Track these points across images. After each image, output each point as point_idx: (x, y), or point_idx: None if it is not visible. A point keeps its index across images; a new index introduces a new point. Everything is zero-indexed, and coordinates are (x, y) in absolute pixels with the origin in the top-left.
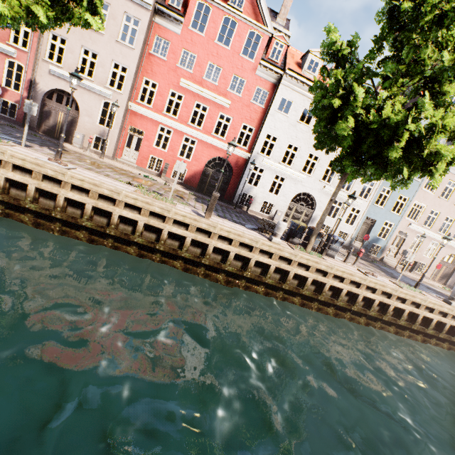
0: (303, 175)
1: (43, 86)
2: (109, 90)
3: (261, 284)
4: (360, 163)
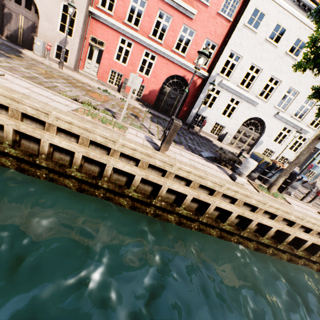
0: (259, 99)
1: None
2: None
3: (216, 228)
4: None
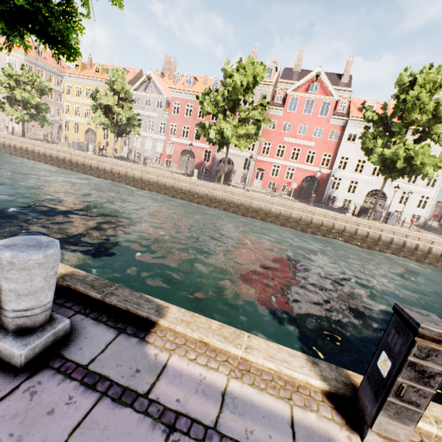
0: (373, 177)
1: (218, 157)
2: (248, 152)
3: (341, 237)
4: (390, 170)
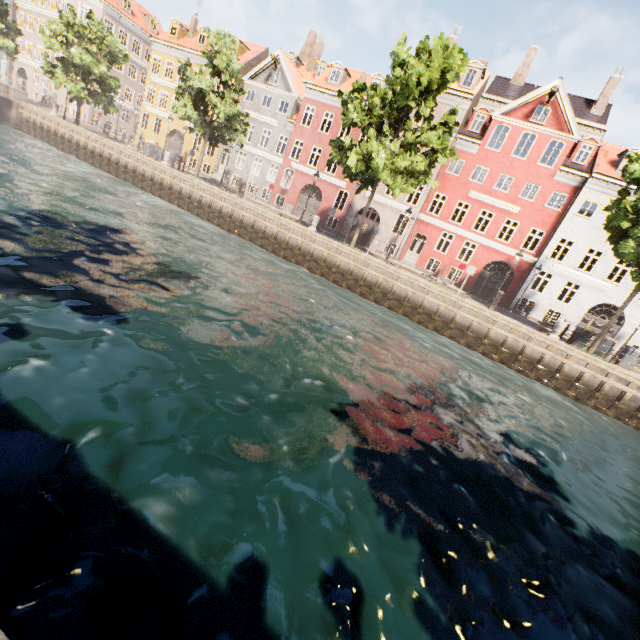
0: (608, 283)
1: (358, 206)
2: (406, 206)
3: (533, 371)
4: None
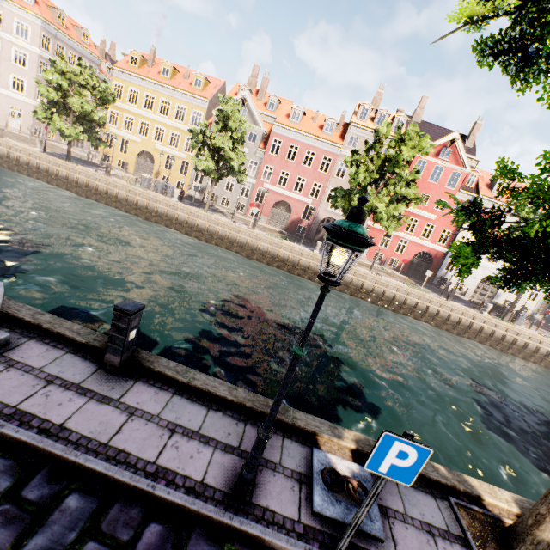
0: (490, 263)
1: (321, 216)
2: None
3: (476, 337)
4: None
